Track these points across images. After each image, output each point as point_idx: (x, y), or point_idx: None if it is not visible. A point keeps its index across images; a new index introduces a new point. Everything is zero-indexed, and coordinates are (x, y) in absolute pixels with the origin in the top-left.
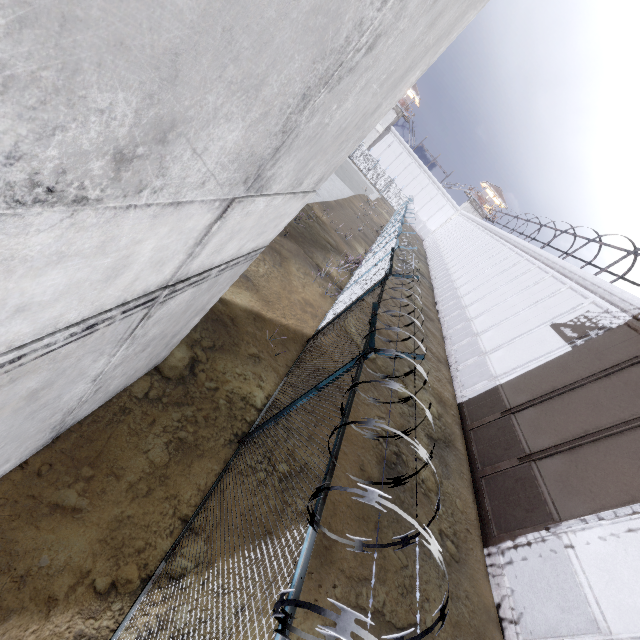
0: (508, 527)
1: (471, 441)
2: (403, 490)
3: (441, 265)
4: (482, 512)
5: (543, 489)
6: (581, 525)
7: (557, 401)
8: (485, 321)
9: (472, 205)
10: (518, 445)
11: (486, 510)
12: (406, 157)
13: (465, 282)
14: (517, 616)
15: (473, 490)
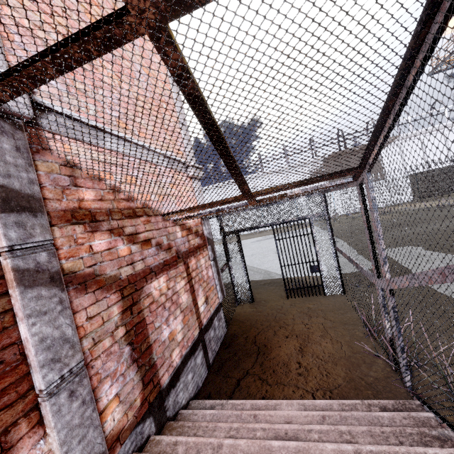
0: None
1: None
2: None
3: None
4: None
5: None
6: None
7: None
8: None
9: None
10: None
11: None
12: None
13: None
14: None
15: None
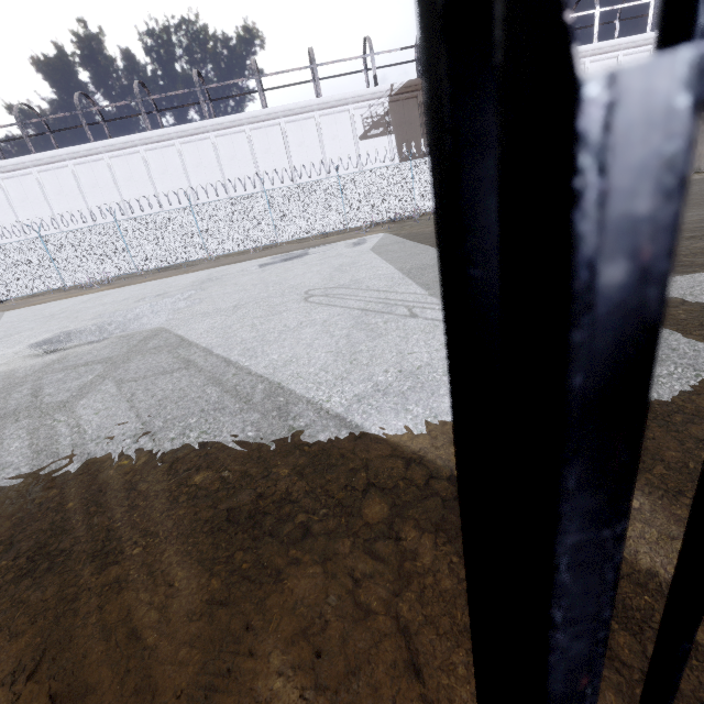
0: None
1: None
2: None
3: None
4: None
5: None
6: None
7: None
8: None
9: None
10: None
11: None
12: None
13: None
14: None
15: None
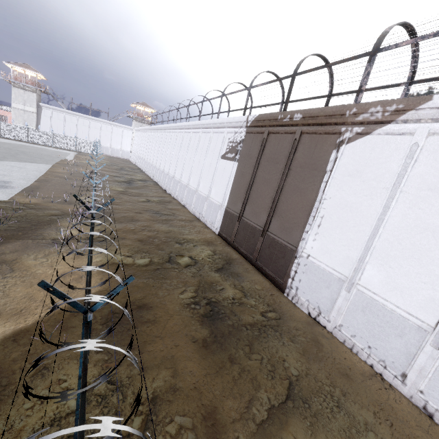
0: (283, 273)
1: (238, 248)
2: (227, 318)
3: (150, 167)
4: (269, 278)
5: (280, 241)
6: (304, 242)
7: (252, 193)
8: (194, 180)
9: (138, 121)
10: (256, 230)
11: (270, 275)
12: (70, 117)
13: (169, 167)
14: (318, 310)
15: (258, 271)
